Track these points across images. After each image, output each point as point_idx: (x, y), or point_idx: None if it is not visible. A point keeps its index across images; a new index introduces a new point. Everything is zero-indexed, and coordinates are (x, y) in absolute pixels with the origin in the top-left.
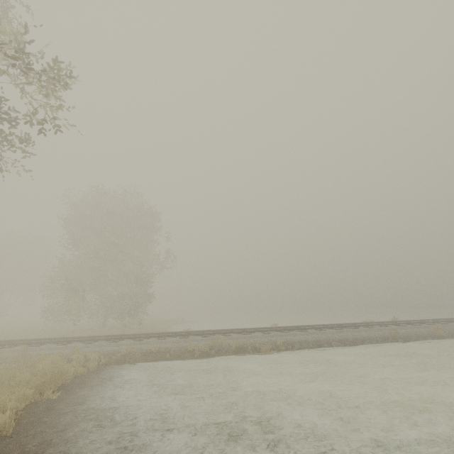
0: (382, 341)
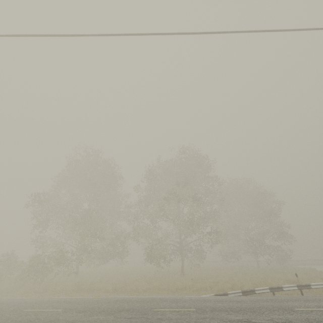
0: None
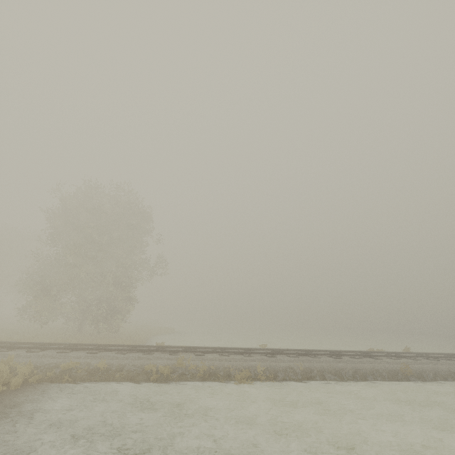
0: (390, 378)
